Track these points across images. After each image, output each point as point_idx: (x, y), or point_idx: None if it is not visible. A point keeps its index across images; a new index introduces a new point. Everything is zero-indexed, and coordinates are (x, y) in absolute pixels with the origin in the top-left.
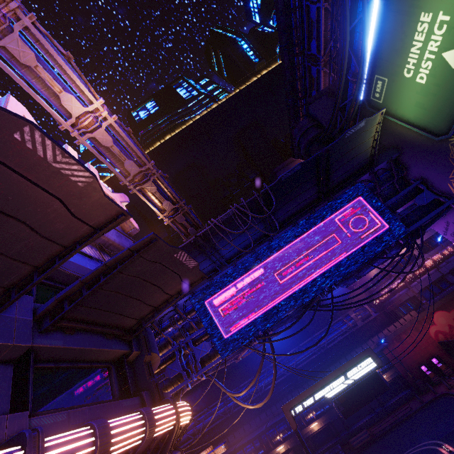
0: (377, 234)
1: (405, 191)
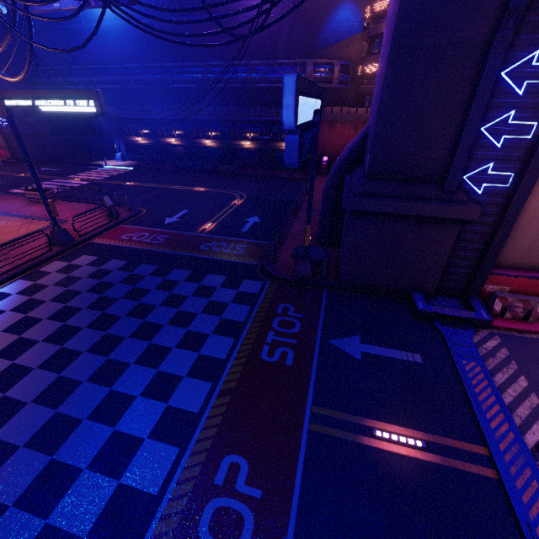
0: None
1: None
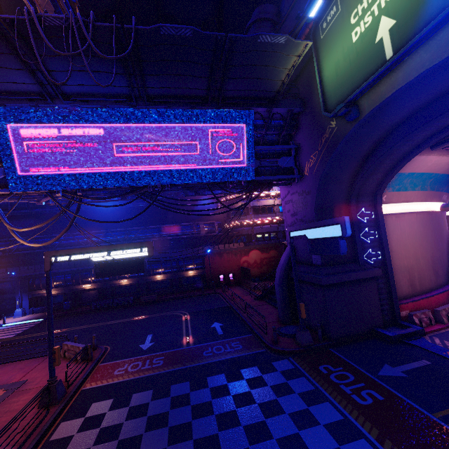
0: (231, 166)
1: (279, 147)
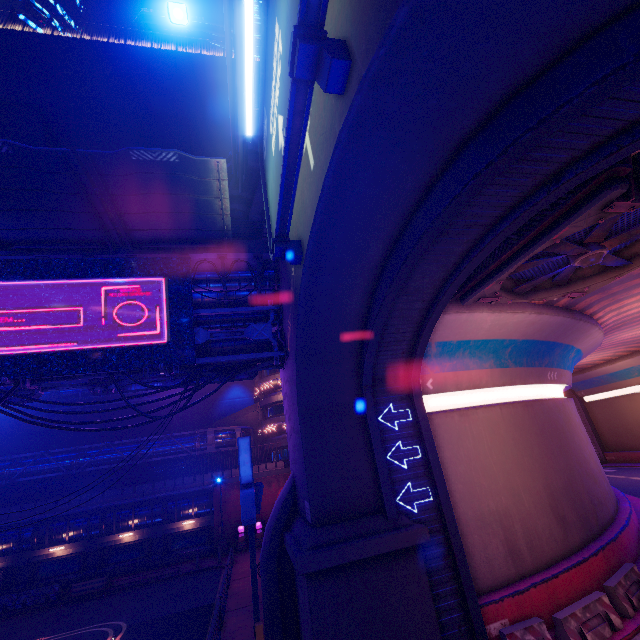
0: (150, 343)
1: (247, 309)
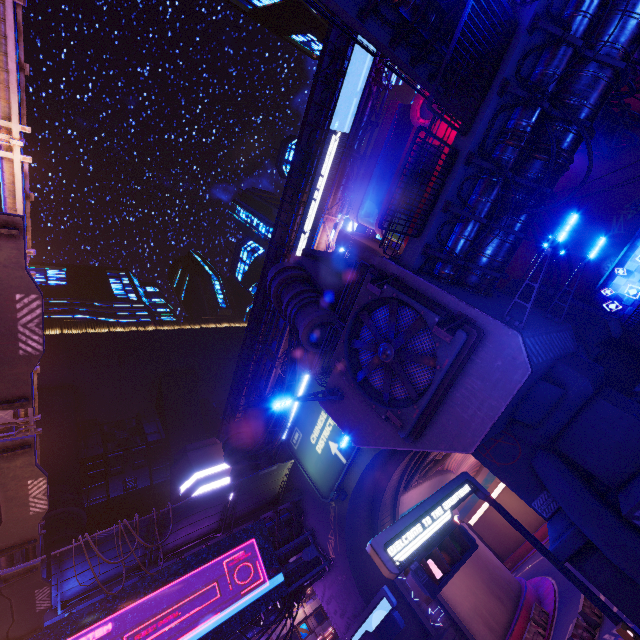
0: (260, 590)
1: (297, 540)
